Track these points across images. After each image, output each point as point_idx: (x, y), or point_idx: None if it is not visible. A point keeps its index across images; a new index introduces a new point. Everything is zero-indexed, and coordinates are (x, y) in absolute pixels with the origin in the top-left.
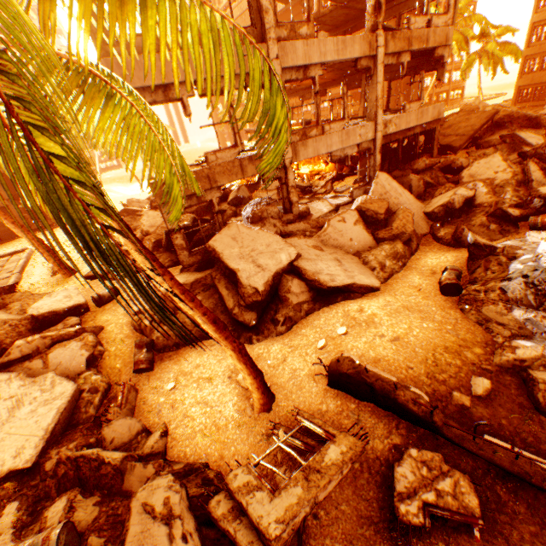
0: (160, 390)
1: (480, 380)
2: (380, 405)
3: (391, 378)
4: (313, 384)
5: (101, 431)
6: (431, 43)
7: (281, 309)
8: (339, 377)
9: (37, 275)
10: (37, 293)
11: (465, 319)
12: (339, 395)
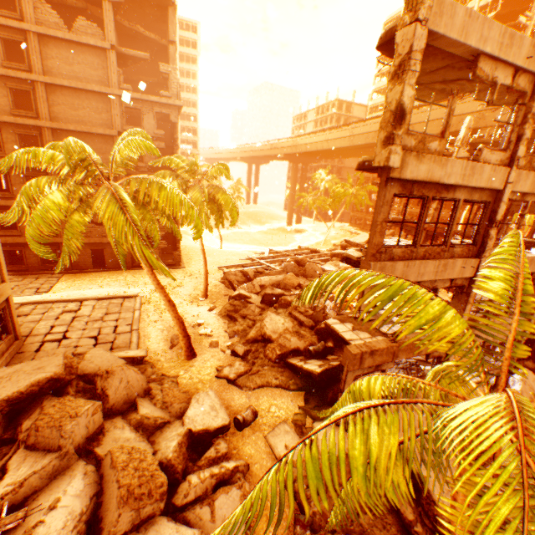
0: None
1: None
2: None
3: None
4: None
5: None
6: None
7: None
8: None
9: (154, 338)
10: (165, 373)
11: None
12: None
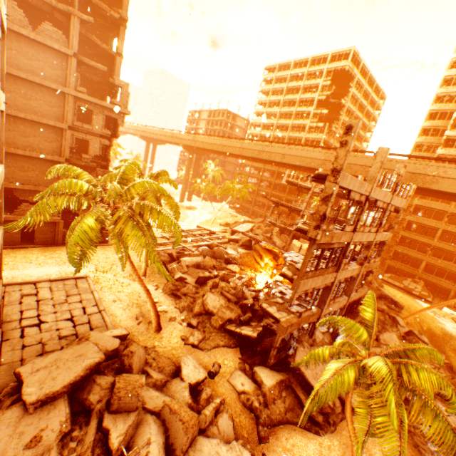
0: None
1: None
2: None
3: None
4: None
5: None
6: (372, 268)
7: (330, 414)
8: None
9: (121, 316)
10: (146, 345)
11: (407, 441)
12: None
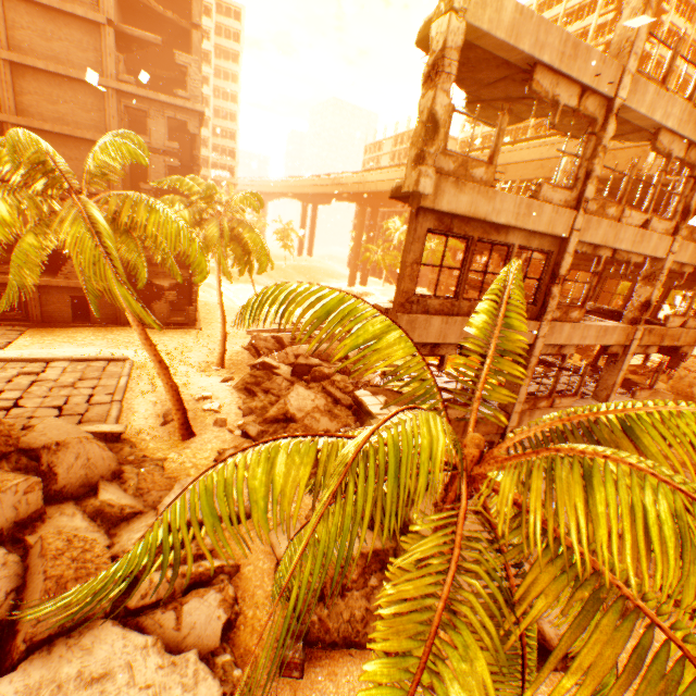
0: None
1: None
2: None
3: None
4: None
5: None
6: (680, 341)
7: None
8: None
9: (142, 412)
10: (148, 455)
11: None
12: None
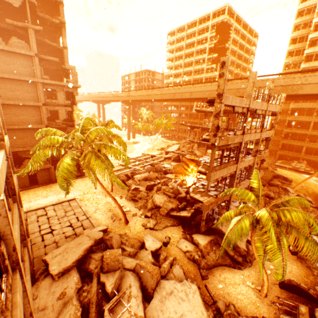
0: (217, 288)
1: (317, 287)
2: (300, 295)
3: (305, 286)
4: (274, 287)
5: (216, 304)
6: (264, 157)
7: (247, 256)
8: (289, 285)
9: (101, 219)
10: (120, 233)
11: (302, 264)
12: (285, 291)
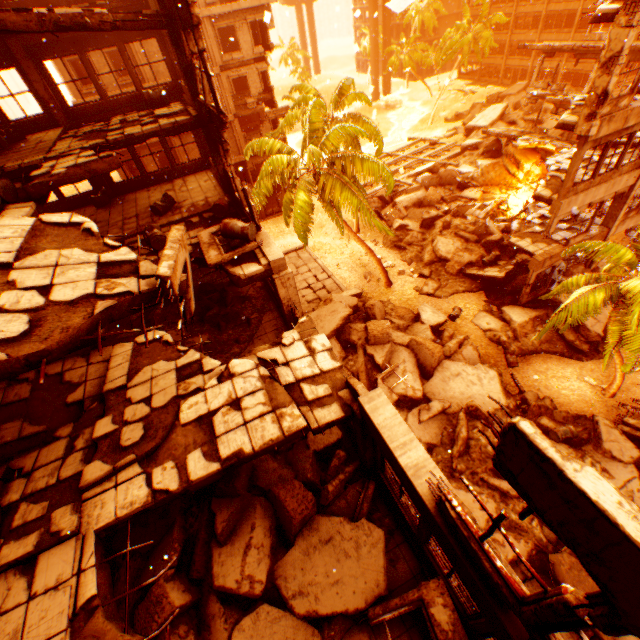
0: (529, 379)
1: None
2: None
3: None
4: (635, 388)
5: (523, 395)
6: None
7: (601, 344)
8: None
9: (349, 279)
10: (381, 300)
11: None
12: None
